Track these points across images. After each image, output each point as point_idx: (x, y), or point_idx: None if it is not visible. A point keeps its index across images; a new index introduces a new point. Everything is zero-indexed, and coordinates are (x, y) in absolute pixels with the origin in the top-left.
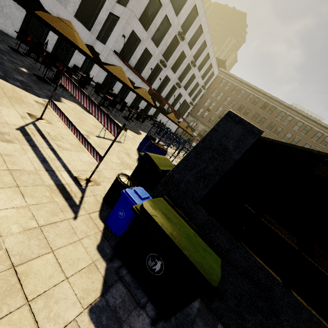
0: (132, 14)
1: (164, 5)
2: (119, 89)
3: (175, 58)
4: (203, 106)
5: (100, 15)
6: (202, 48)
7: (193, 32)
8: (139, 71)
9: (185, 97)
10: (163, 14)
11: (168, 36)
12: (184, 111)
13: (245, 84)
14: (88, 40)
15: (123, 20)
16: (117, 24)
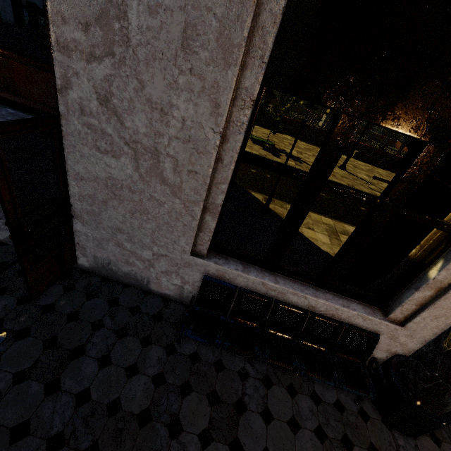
0: None
1: None
2: None
3: None
4: None
5: None
6: None
7: None
8: None
9: None
10: None
11: None
12: None
13: None
14: (39, 2)
15: None
16: None
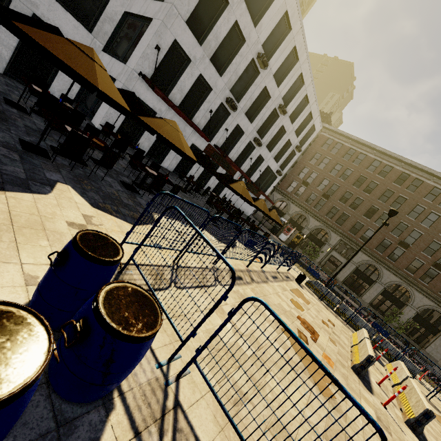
0: (174, 11)
1: (233, 4)
2: (152, 141)
3: (251, 97)
4: (297, 178)
5: (111, 5)
6: (297, 86)
7: (282, 58)
8: (190, 114)
9: (268, 162)
10: (231, 19)
11: (241, 58)
12: (267, 184)
13: (365, 146)
14: None
15: (157, 22)
16: (148, 30)
